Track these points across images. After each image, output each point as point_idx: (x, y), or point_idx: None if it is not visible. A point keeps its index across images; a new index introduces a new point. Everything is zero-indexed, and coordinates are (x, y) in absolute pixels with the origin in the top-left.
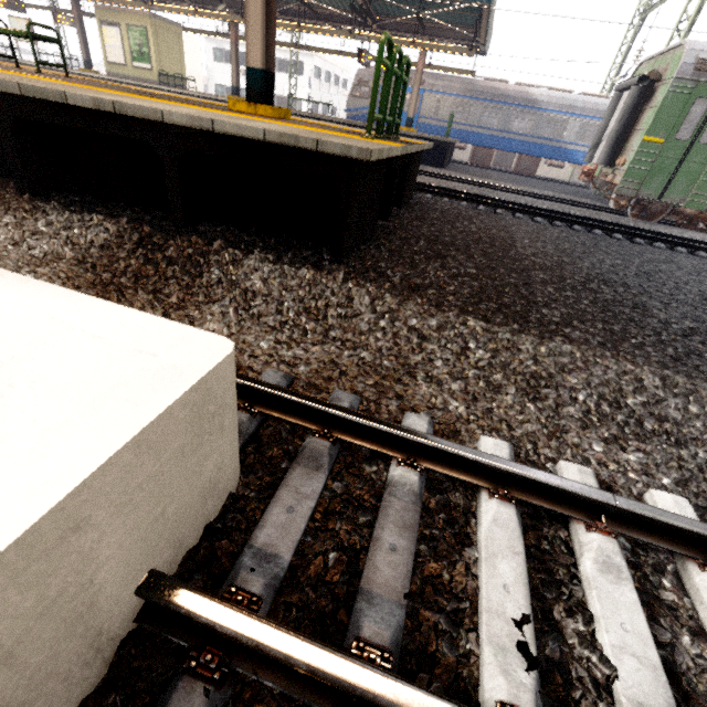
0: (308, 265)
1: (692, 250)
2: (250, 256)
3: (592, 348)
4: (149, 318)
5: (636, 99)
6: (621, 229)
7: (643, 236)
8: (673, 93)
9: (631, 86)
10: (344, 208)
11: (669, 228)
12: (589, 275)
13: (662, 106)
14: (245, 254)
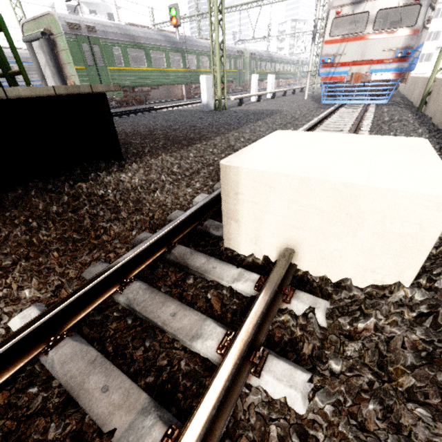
0: (127, 164)
1: (141, 113)
2: (103, 176)
3: (219, 135)
4: (268, 137)
5: (49, 46)
6: (113, 114)
7: (123, 114)
8: (69, 41)
9: (39, 39)
10: (111, 125)
11: (118, 109)
12: (162, 127)
13: (70, 49)
14: (87, 182)
